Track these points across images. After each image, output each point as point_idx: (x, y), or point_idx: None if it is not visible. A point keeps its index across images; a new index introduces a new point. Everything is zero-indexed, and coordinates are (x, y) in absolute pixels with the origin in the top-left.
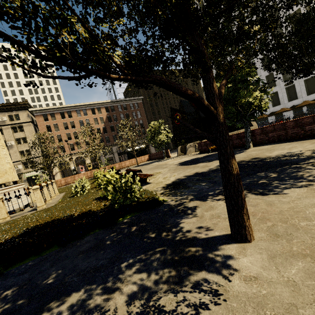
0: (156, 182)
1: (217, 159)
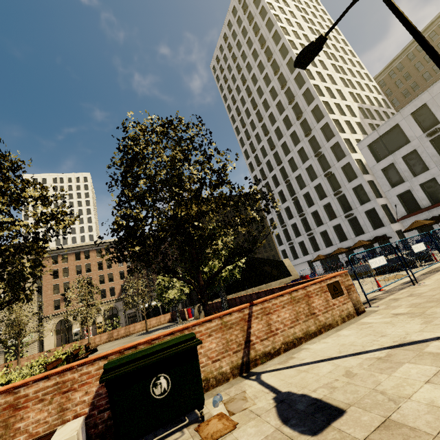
0: None
1: None
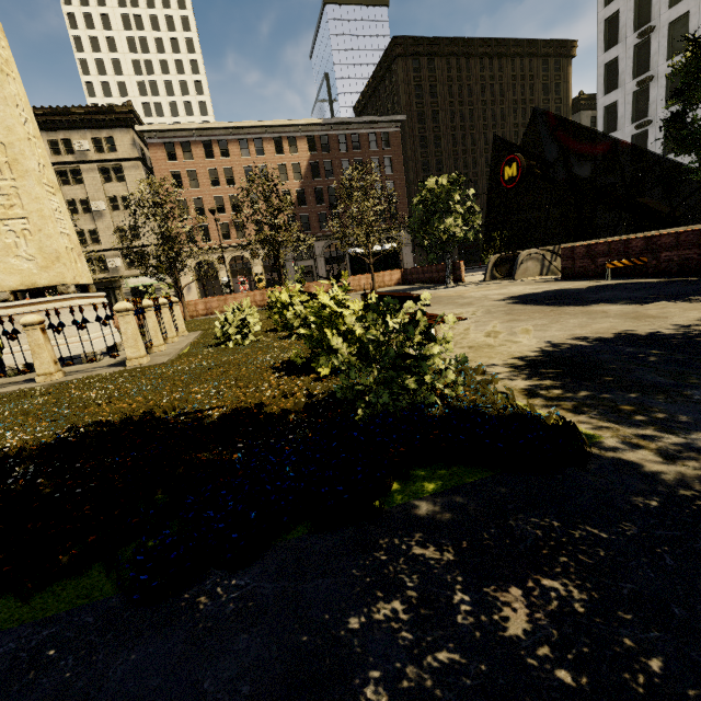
0: (468, 343)
1: (666, 298)
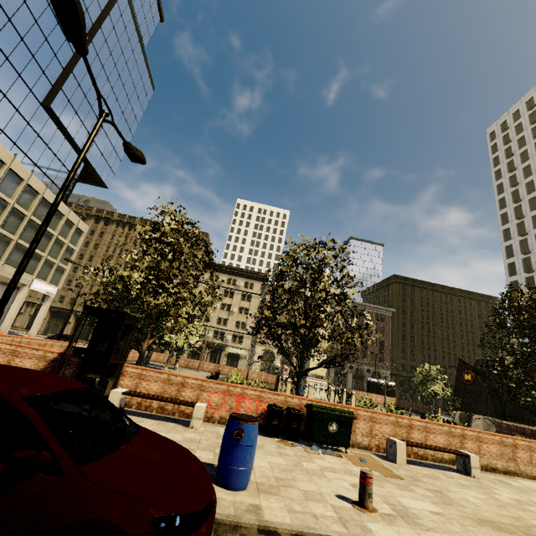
0: None
1: None
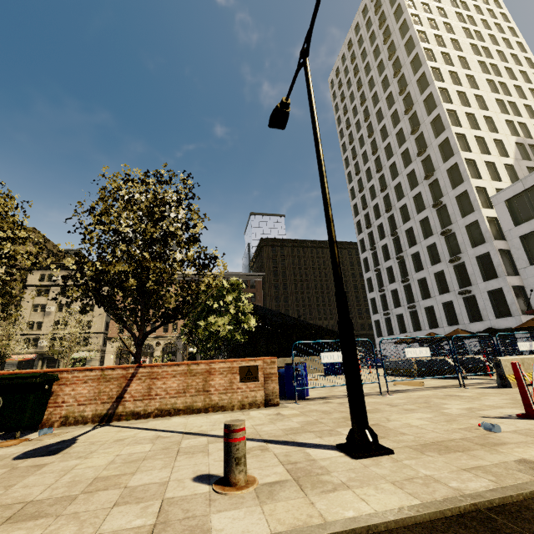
0: None
1: None
